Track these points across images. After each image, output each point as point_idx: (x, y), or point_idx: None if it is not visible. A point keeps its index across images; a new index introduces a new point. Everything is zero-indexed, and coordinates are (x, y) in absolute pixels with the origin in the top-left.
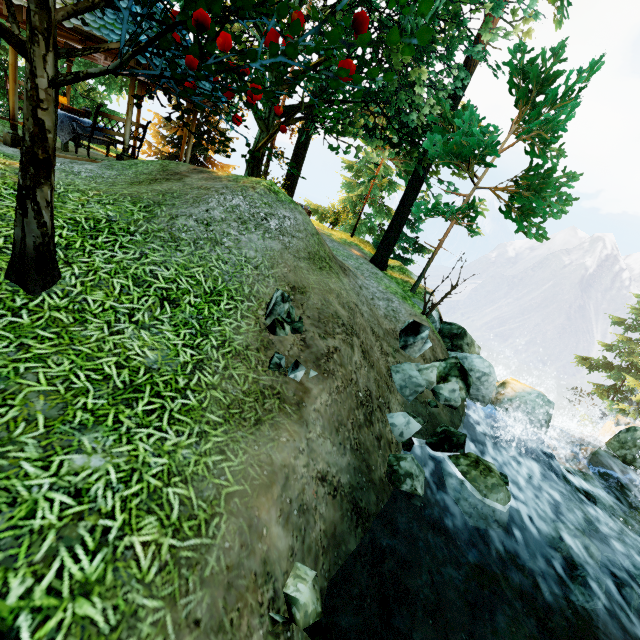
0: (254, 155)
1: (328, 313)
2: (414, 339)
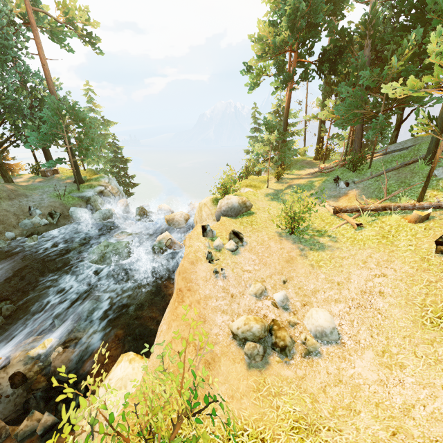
0: None
1: None
2: (31, 211)
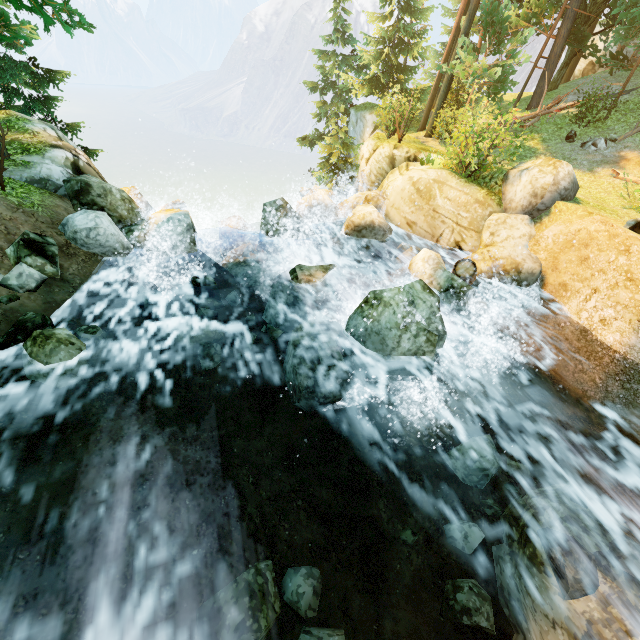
0: None
1: None
2: None
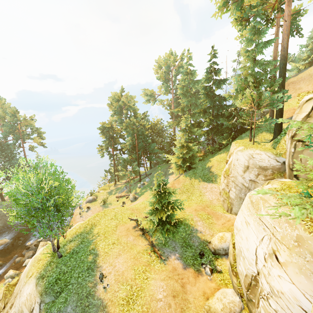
0: (0, 195)
1: (3, 215)
2: None
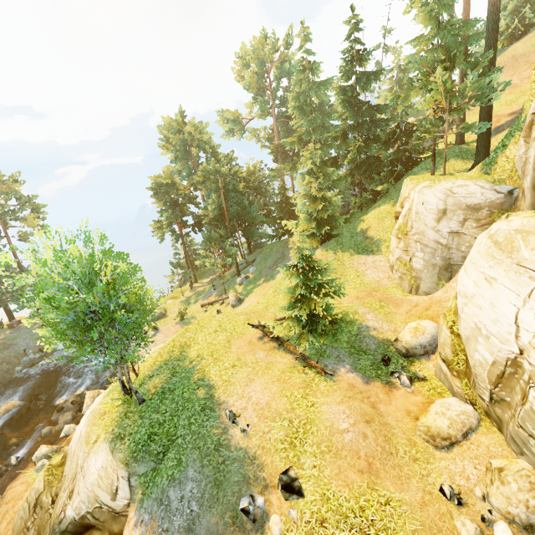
0: None
1: None
2: (26, 352)
